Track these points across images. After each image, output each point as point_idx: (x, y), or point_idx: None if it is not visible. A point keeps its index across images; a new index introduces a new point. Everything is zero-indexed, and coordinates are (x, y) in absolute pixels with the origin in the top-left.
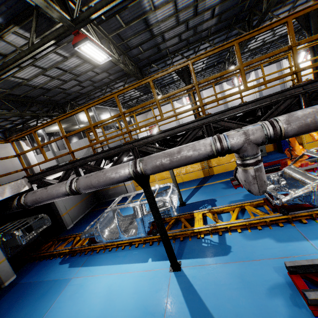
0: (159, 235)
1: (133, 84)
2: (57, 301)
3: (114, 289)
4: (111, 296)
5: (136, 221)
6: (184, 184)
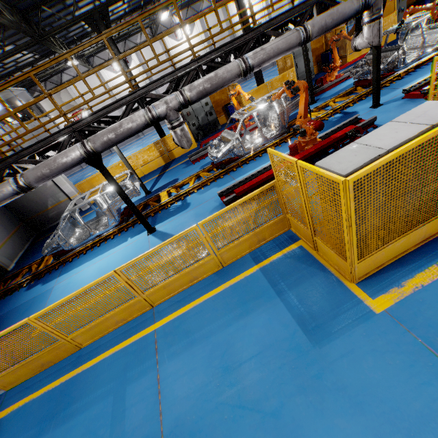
0: (131, 220)
1: (50, 61)
2: (50, 301)
3: (104, 267)
4: (103, 270)
5: (103, 212)
6: (145, 177)
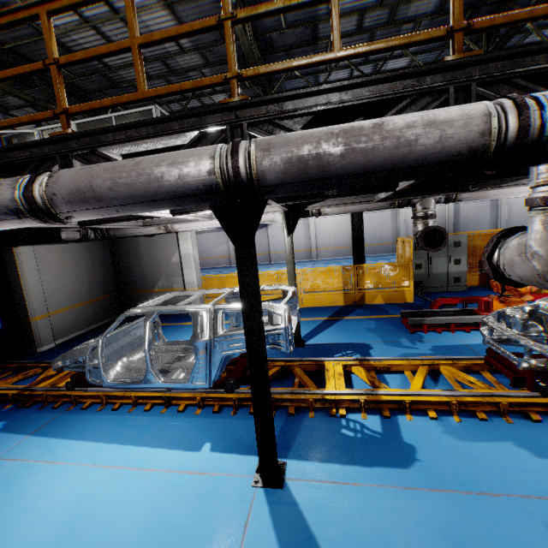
0: (239, 392)
1: None
2: None
3: (92, 510)
4: (76, 528)
5: (195, 347)
6: (303, 310)
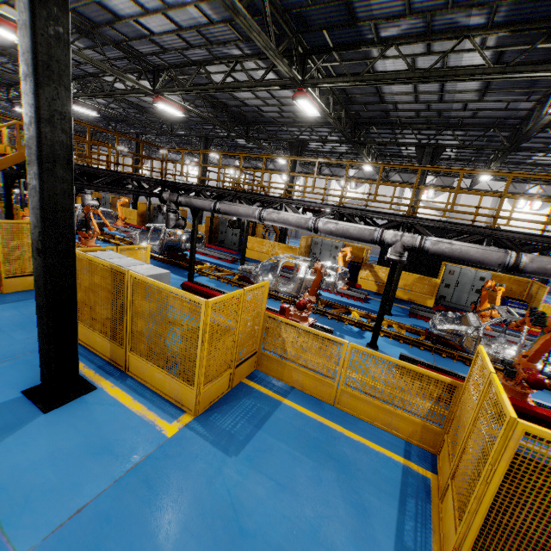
0: None
1: None
2: None
3: None
4: None
5: None
6: None
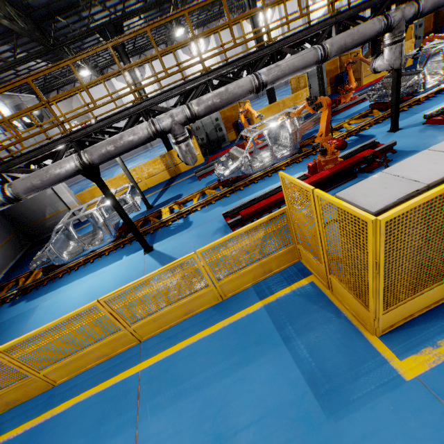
0: (129, 236)
1: (50, 67)
2: (31, 323)
3: (94, 287)
4: (92, 291)
5: (99, 227)
6: (149, 190)
